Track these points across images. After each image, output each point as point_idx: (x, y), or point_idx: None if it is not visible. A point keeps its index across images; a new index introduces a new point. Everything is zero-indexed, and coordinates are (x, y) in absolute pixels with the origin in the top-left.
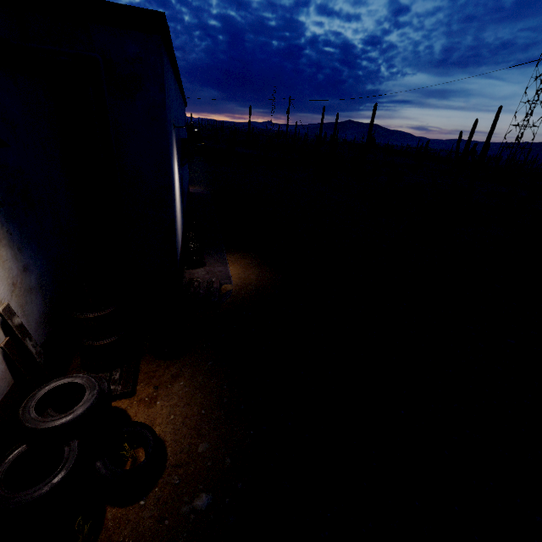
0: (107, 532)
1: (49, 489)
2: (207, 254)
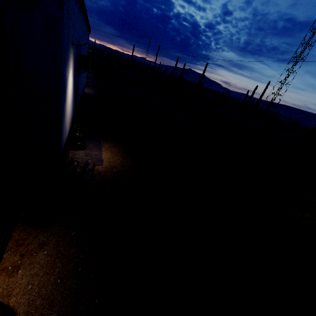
0: None
1: None
2: (88, 140)
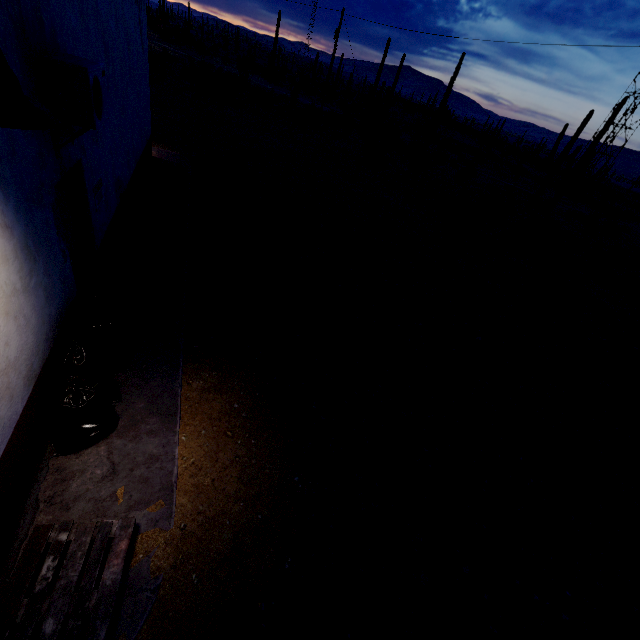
0: None
1: None
2: (133, 374)
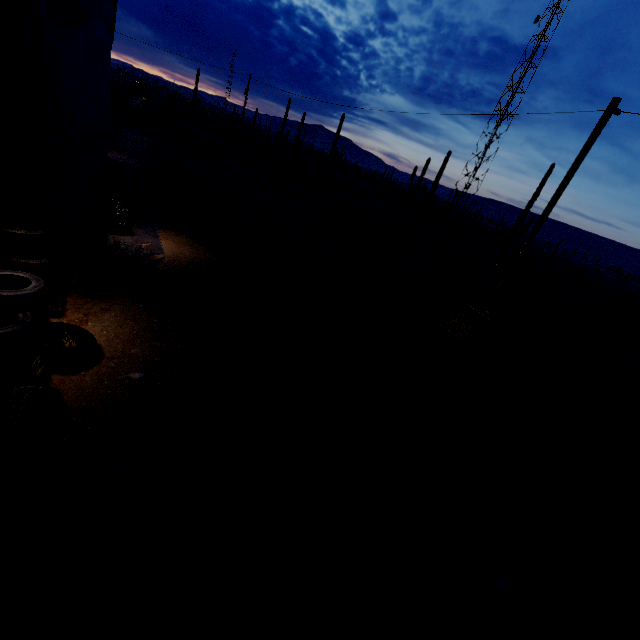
0: (54, 385)
1: (13, 330)
2: (134, 225)
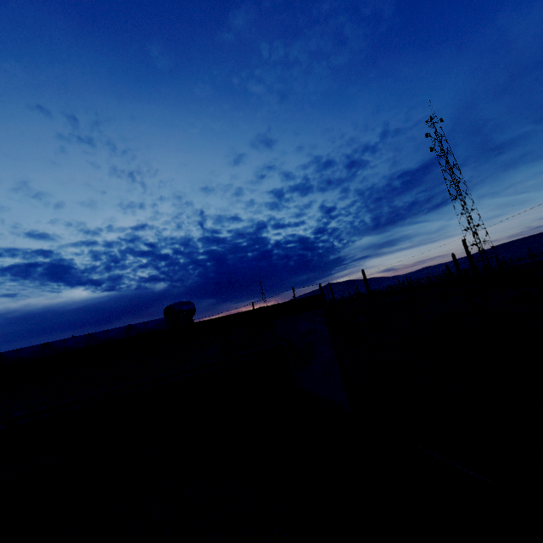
0: None
1: None
2: None
